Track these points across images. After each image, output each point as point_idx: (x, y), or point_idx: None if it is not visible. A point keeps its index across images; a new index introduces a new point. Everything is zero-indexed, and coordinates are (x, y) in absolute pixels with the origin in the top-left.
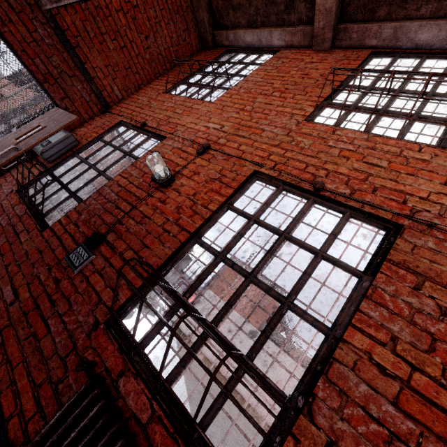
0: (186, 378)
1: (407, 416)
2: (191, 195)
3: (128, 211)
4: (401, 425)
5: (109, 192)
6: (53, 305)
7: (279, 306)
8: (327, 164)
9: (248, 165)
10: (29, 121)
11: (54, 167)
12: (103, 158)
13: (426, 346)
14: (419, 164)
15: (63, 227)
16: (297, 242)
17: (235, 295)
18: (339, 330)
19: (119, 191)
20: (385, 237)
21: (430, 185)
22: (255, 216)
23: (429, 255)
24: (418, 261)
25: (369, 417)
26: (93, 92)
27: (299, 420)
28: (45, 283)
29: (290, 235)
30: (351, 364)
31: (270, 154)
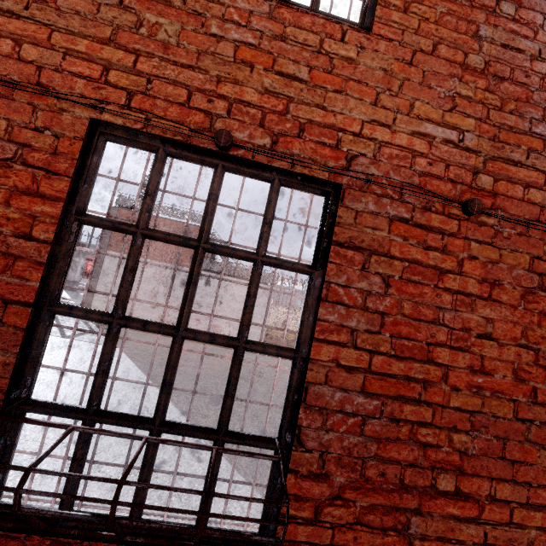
0: (137, 362)
1: (372, 396)
2: None
3: None
4: (369, 405)
5: None
6: None
7: (233, 353)
8: (222, 84)
9: (71, 108)
10: None
11: None
12: None
13: (378, 326)
14: (345, 68)
15: None
16: (224, 252)
17: (170, 369)
18: (305, 348)
19: None
20: (326, 208)
21: (361, 108)
22: (140, 227)
23: (371, 220)
24: (362, 233)
25: (346, 415)
26: None
27: (293, 455)
28: None
29: (211, 244)
30: (324, 379)
31: (106, 69)
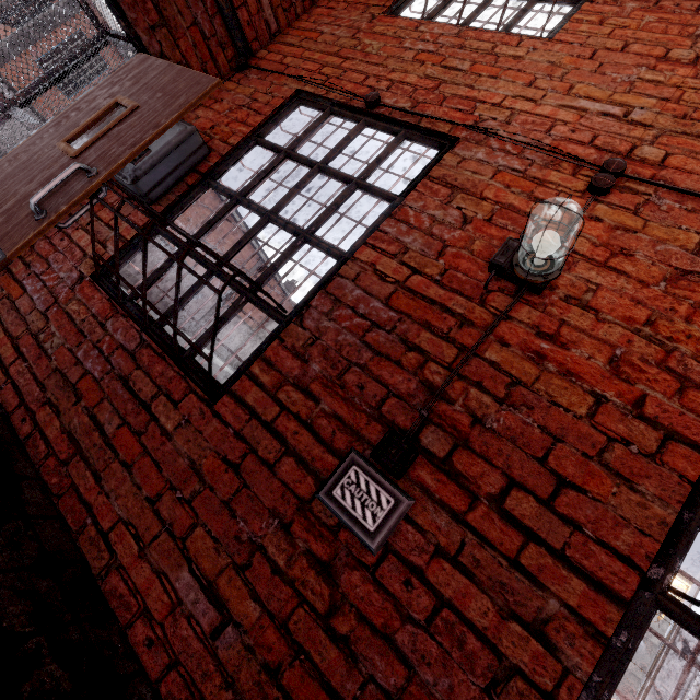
0: None
1: None
2: (637, 323)
3: (459, 364)
4: None
5: (360, 296)
6: (348, 654)
7: None
8: None
9: None
10: (43, 90)
11: (165, 216)
12: (290, 193)
13: None
14: None
15: (268, 394)
16: None
17: None
18: None
19: (389, 296)
20: None
21: None
22: None
23: None
24: None
25: None
26: (217, 11)
27: None
28: (289, 572)
29: None
30: None
31: None
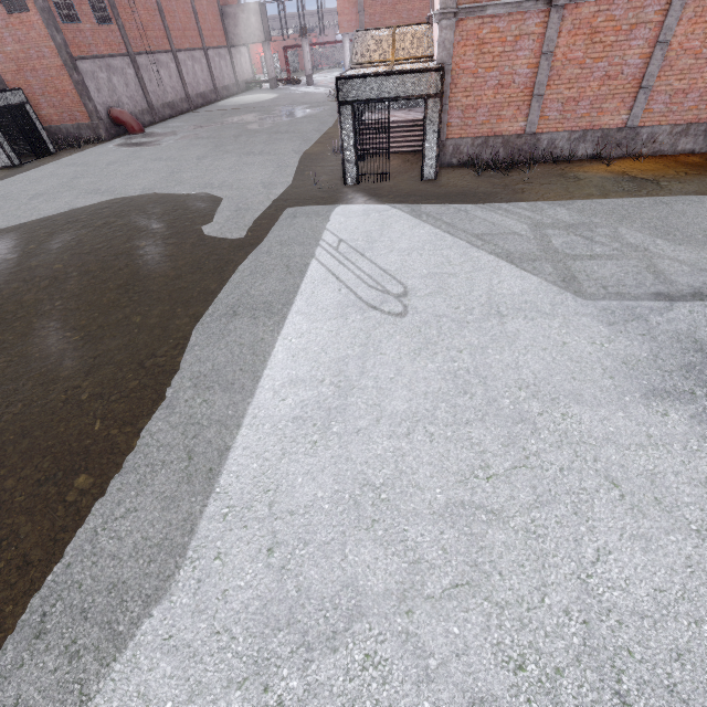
0: None
1: None
2: None
3: None
4: None
5: None
6: None
7: None
8: None
9: None
10: None
11: None
12: None
13: None
14: None
15: None
16: None
17: None
18: None
19: None
20: None
21: None
22: None
23: None
24: None
25: None
26: None
27: None
28: None
29: None
30: None
31: None
